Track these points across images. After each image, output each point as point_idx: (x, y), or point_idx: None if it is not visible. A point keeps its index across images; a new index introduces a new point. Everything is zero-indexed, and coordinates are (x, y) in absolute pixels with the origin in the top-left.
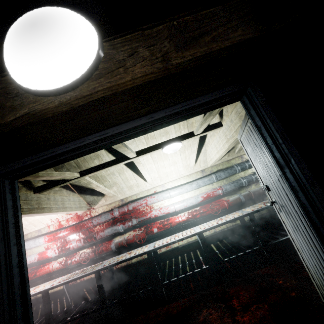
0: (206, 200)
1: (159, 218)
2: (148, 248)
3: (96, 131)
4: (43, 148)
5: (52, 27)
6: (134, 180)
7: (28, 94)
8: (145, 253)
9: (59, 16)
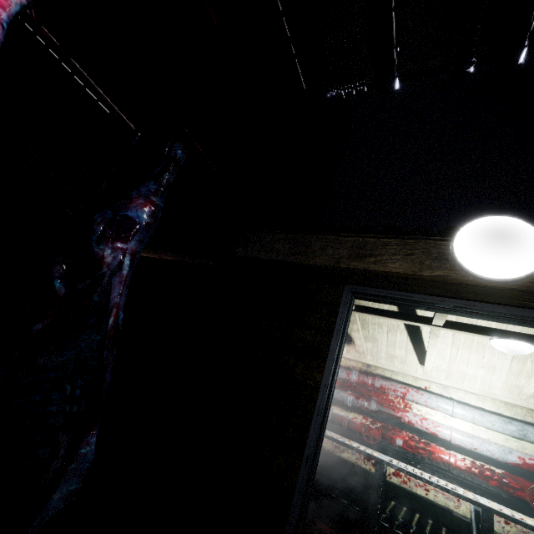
0: (527, 471)
1: (411, 430)
2: (379, 455)
3: (460, 297)
4: (401, 288)
5: (516, 242)
6: (403, 352)
7: (446, 262)
8: (373, 458)
9: (523, 234)
